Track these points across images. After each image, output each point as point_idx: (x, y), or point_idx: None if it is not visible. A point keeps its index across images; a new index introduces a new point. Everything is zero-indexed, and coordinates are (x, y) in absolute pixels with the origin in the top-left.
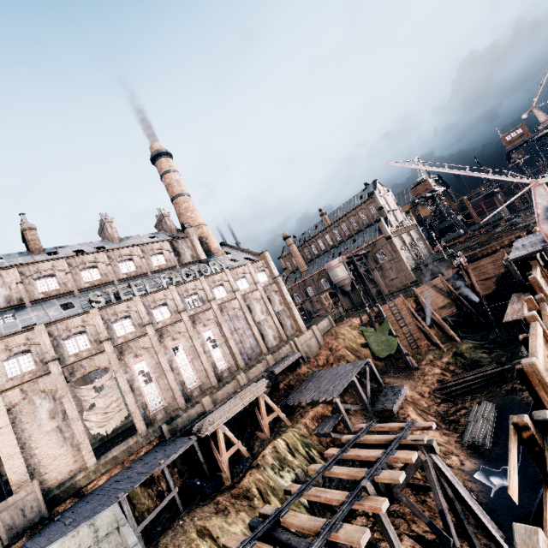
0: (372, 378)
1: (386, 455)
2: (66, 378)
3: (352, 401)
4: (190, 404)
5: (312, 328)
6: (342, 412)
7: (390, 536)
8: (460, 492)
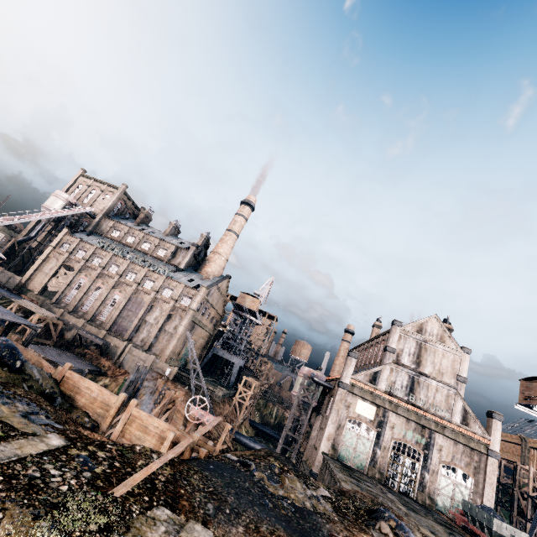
0: None
1: None
2: (65, 261)
3: None
4: (72, 313)
5: (151, 355)
6: None
7: None
8: None
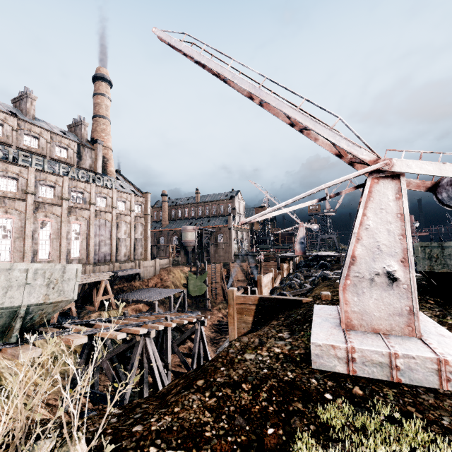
0: (180, 306)
1: (180, 316)
2: None
3: (163, 310)
4: None
5: (156, 260)
6: (155, 310)
7: (168, 344)
8: (206, 349)
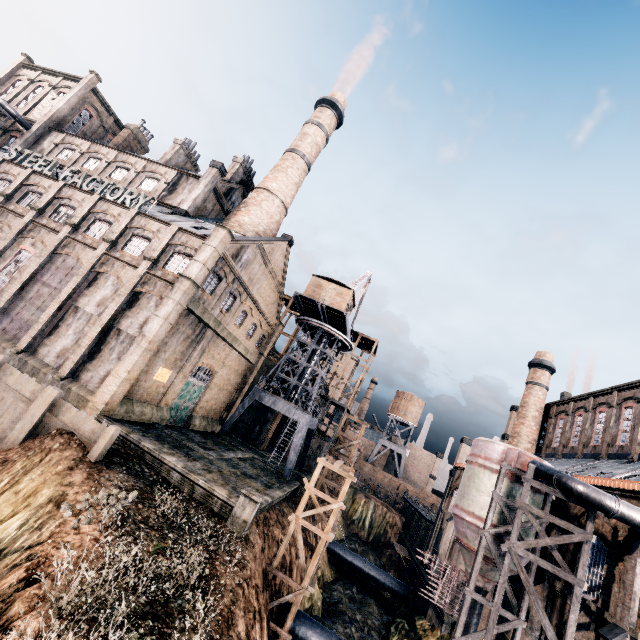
0: None
1: None
2: None
3: None
4: None
5: (48, 387)
6: None
7: None
8: None
